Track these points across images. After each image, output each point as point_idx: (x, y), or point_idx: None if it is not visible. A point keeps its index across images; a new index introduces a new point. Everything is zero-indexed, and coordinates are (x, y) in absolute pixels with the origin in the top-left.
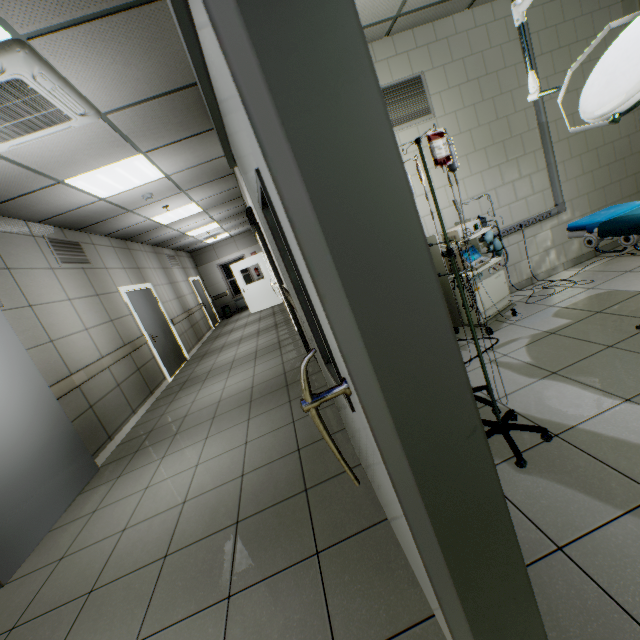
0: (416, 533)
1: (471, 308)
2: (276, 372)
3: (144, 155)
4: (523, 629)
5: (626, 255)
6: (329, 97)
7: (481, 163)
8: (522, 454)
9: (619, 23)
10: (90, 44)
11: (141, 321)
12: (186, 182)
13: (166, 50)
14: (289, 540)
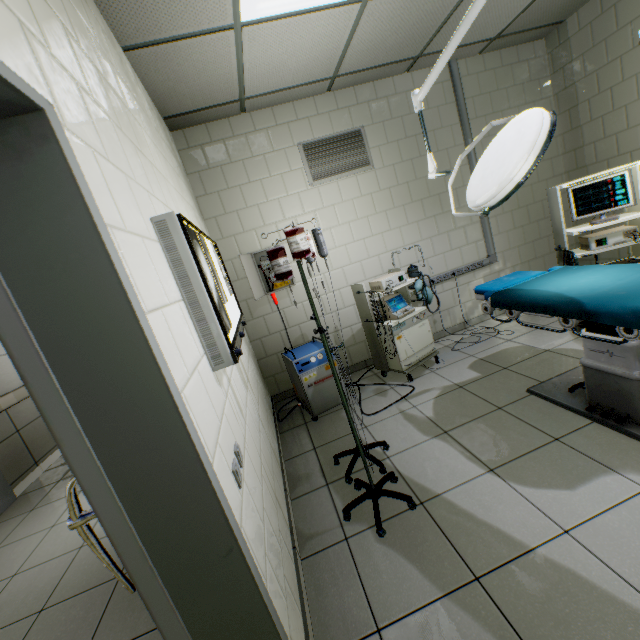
0: None
1: (394, 355)
2: None
3: None
4: None
5: None
6: (61, 271)
7: (418, 213)
8: (387, 521)
9: (498, 123)
10: None
11: None
12: None
13: None
14: None
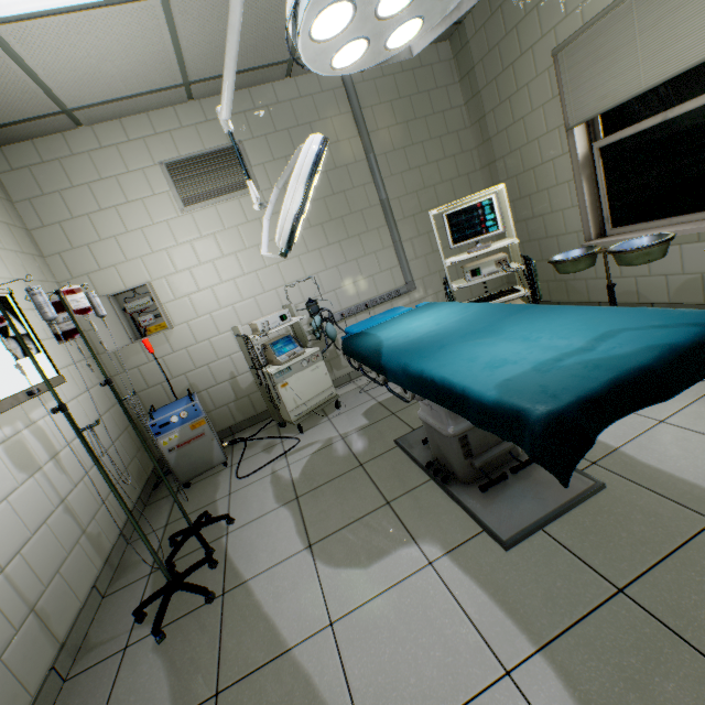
0: None
1: (282, 404)
2: None
3: None
4: None
5: None
6: None
7: (319, 239)
8: (178, 620)
9: None
10: None
11: None
12: None
13: None
14: None
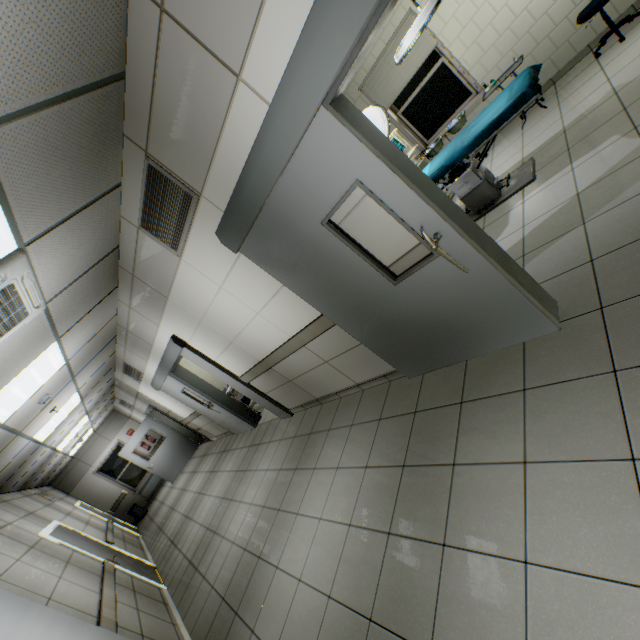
0: (496, 268)
1: None
2: (285, 445)
3: (57, 342)
4: (544, 296)
5: None
6: (378, 141)
7: None
8: None
9: None
10: (64, 237)
11: (88, 552)
12: (79, 364)
13: (106, 226)
14: (442, 422)
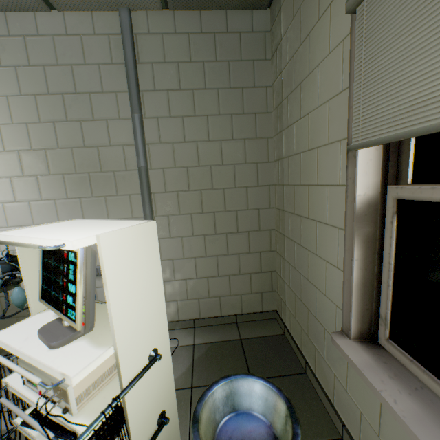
0: None
1: None
2: None
3: None
4: None
5: (195, 350)
6: None
7: (57, 190)
8: None
9: None
10: None
11: None
12: None
13: None
14: None
